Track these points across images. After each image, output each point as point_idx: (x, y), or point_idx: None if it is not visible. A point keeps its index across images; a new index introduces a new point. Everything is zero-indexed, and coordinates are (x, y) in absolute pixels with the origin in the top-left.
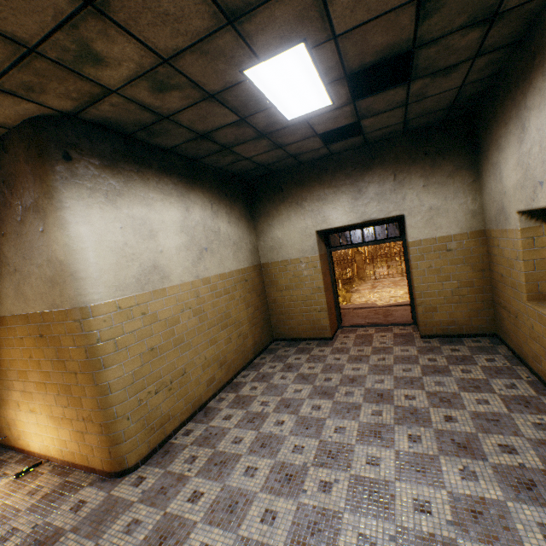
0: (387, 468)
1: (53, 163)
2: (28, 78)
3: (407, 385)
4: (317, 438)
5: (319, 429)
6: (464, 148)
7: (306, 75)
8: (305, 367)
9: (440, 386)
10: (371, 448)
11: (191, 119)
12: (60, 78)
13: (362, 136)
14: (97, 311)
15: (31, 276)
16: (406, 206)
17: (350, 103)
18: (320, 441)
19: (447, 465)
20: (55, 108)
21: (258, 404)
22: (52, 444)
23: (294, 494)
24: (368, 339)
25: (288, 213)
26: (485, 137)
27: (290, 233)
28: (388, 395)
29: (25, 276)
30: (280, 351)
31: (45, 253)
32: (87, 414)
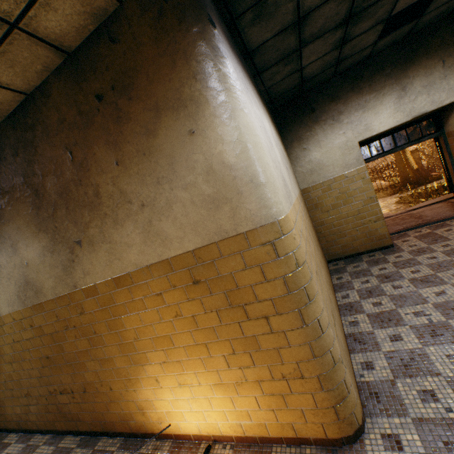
0: None
1: (199, 28)
2: None
3: None
4: None
5: None
6: None
7: None
8: (406, 272)
9: None
10: None
11: None
12: None
13: (417, 20)
14: (286, 226)
15: (171, 206)
16: None
17: None
18: None
19: None
20: None
21: (412, 317)
22: (221, 420)
23: None
24: (435, 236)
25: (324, 132)
26: None
27: (329, 151)
28: None
29: (160, 209)
30: (348, 268)
31: (199, 164)
32: (290, 369)
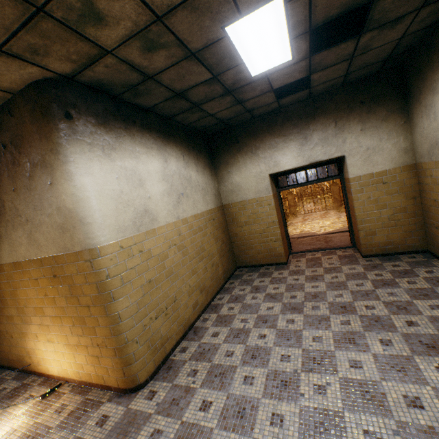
0: (370, 370)
1: (56, 122)
2: (34, 40)
3: (364, 297)
4: (299, 348)
5: (298, 339)
6: (395, 95)
7: (277, 30)
8: (271, 288)
9: (393, 296)
10: (350, 353)
11: (171, 79)
12: (63, 39)
13: (308, 89)
14: (104, 251)
15: (42, 225)
16: (346, 148)
17: (306, 58)
18: (302, 350)
19: (423, 364)
20: (56, 71)
21: (238, 322)
22: (69, 368)
23: (294, 398)
24: (318, 261)
25: (244, 161)
26: (416, 83)
27: (247, 177)
28: (350, 307)
29: (36, 225)
30: (244, 276)
31: (54, 203)
32: (101, 340)
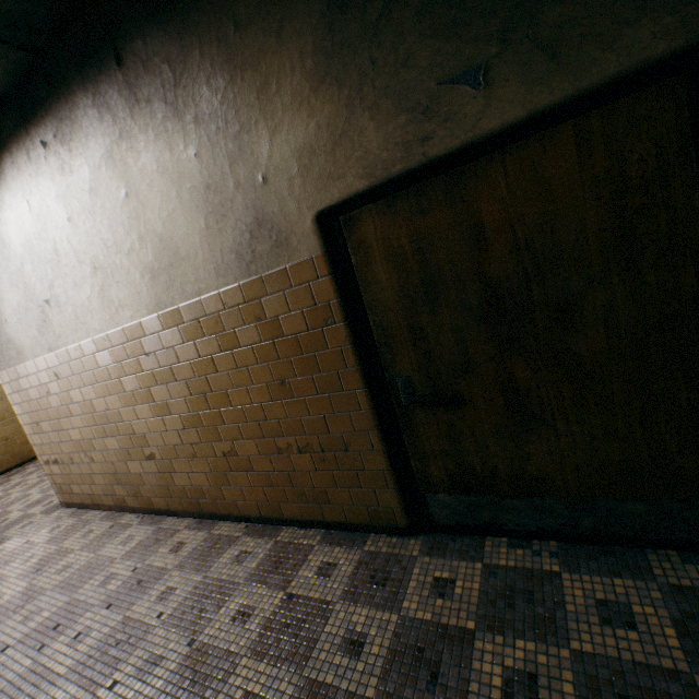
0: None
1: None
2: None
3: None
4: None
5: None
6: None
7: None
8: None
9: None
10: None
11: None
12: None
13: None
14: None
15: None
16: None
17: None
18: None
19: None
20: None
21: None
22: None
23: (10, 490)
24: None
25: None
26: None
27: None
28: None
29: None
30: None
31: None
32: None
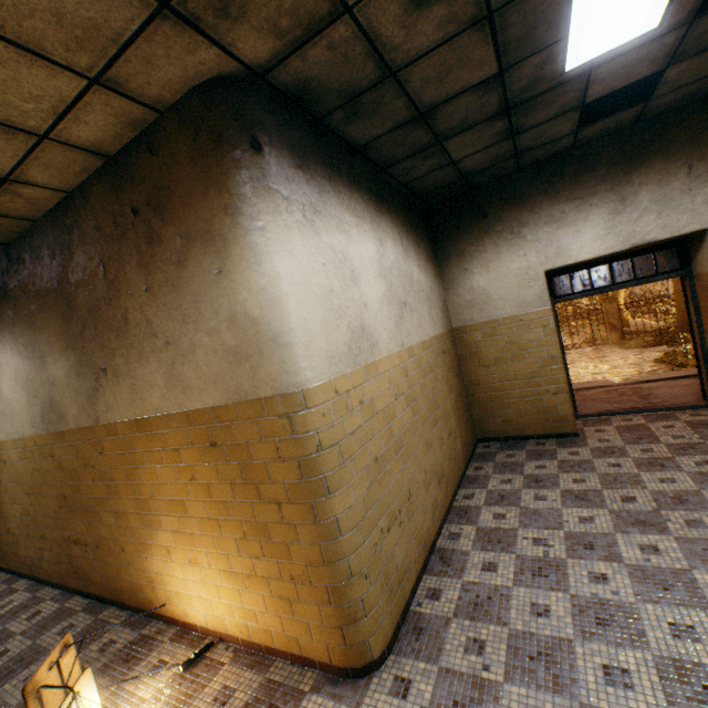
0: None
1: (237, 155)
2: None
3: None
4: (707, 610)
5: (693, 591)
6: None
7: None
8: (566, 479)
9: None
10: None
11: (426, 77)
12: None
13: (643, 104)
14: (313, 399)
15: (195, 350)
16: None
17: (684, 24)
18: None
19: None
20: (243, 59)
21: (528, 544)
22: (228, 615)
23: None
24: (644, 432)
25: (496, 249)
26: None
27: (500, 278)
28: None
29: (184, 351)
30: (499, 456)
31: (223, 309)
32: (299, 570)
